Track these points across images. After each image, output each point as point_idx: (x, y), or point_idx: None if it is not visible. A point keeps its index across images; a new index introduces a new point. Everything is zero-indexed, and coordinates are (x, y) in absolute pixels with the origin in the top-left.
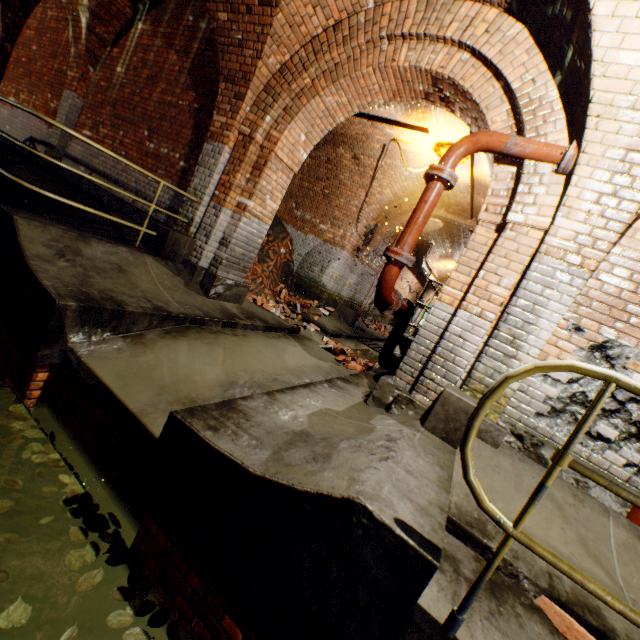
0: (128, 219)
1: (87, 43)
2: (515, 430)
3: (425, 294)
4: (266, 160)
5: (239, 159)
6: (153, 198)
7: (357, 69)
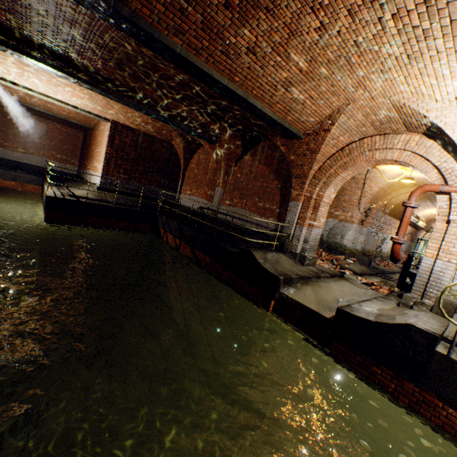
0: (257, 237)
1: (225, 169)
2: None
3: (418, 232)
4: (318, 204)
5: (306, 206)
6: (266, 226)
7: (355, 163)
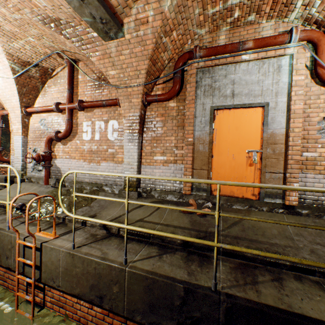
0: None
1: None
2: (27, 178)
3: None
4: None
5: None
6: None
7: None
